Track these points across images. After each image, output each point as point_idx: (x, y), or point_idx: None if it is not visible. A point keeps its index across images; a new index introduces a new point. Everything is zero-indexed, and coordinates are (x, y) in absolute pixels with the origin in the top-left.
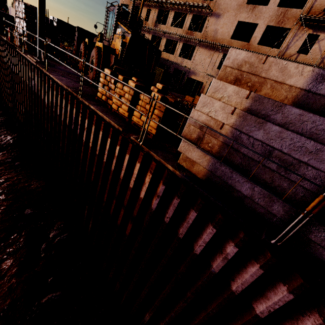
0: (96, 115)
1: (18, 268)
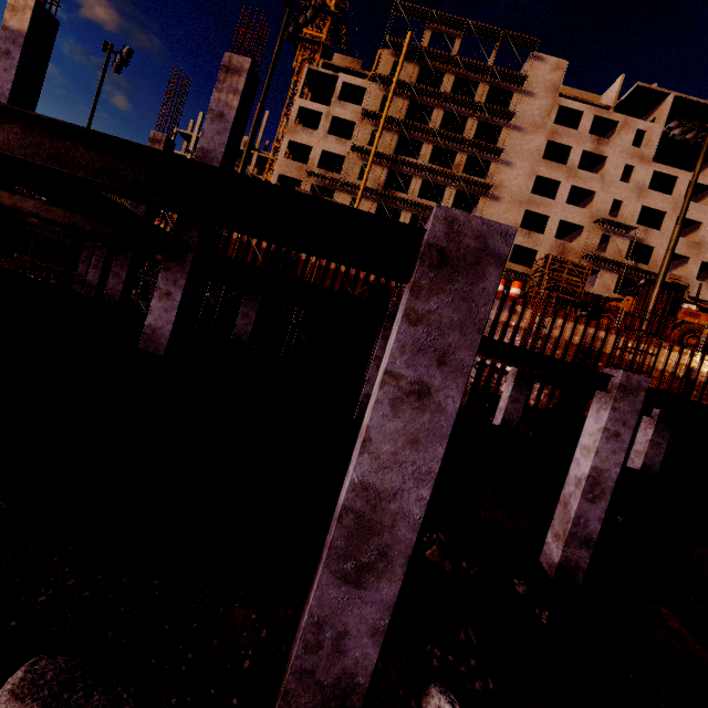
0: None
1: None
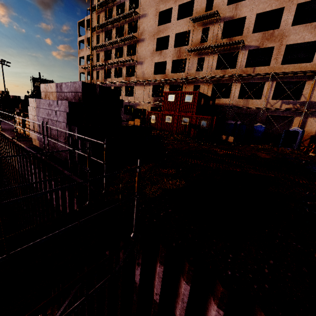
0: (1, 135)
1: None
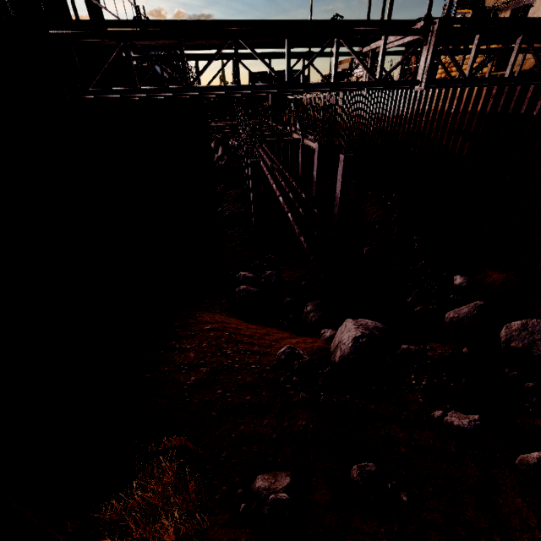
0: None
1: (375, 207)
